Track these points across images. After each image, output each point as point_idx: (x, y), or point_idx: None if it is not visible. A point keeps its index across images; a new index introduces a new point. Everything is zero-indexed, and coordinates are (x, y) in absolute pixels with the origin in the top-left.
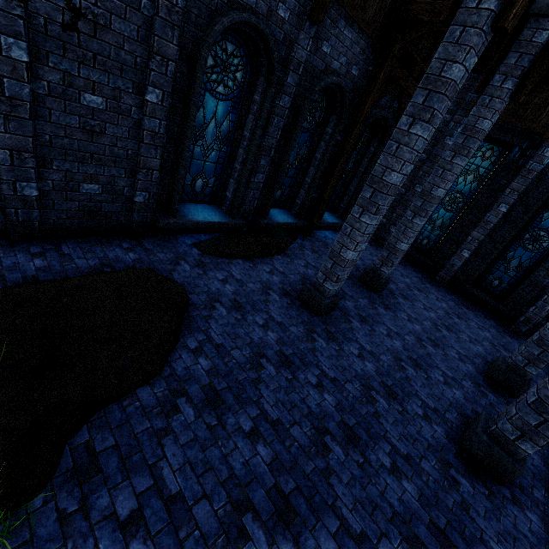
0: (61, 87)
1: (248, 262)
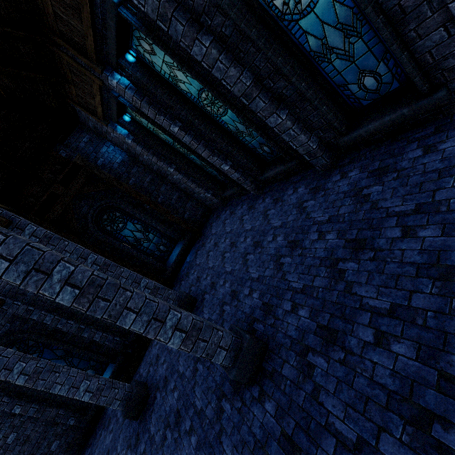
0: (1, 450)
1: None
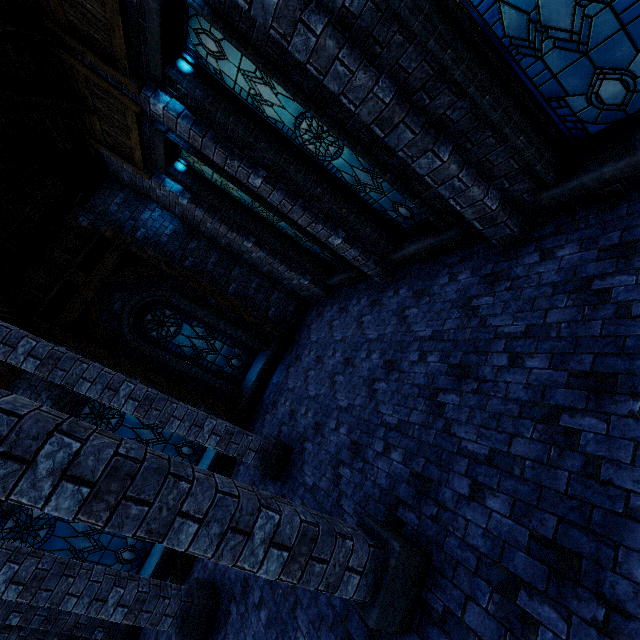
0: None
1: (186, 583)
